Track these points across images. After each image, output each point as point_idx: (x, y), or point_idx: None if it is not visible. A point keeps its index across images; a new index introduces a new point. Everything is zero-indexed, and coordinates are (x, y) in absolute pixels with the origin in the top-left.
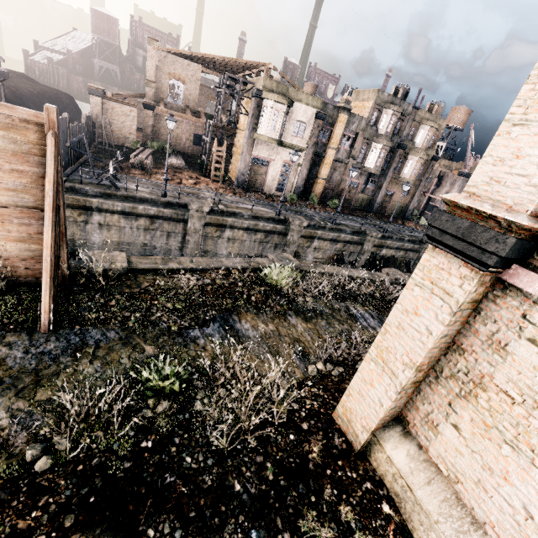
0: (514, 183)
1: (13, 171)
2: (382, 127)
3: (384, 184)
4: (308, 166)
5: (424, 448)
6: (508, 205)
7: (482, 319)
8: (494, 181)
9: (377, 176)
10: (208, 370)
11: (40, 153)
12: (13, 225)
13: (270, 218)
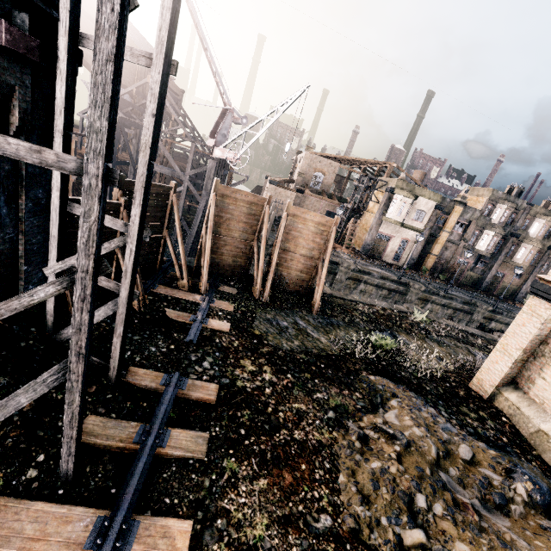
0: None
1: (312, 241)
2: (495, 218)
3: (494, 266)
4: (423, 243)
5: (527, 393)
6: None
7: None
8: None
9: (487, 258)
10: (401, 345)
11: (325, 234)
12: (300, 264)
13: (394, 280)
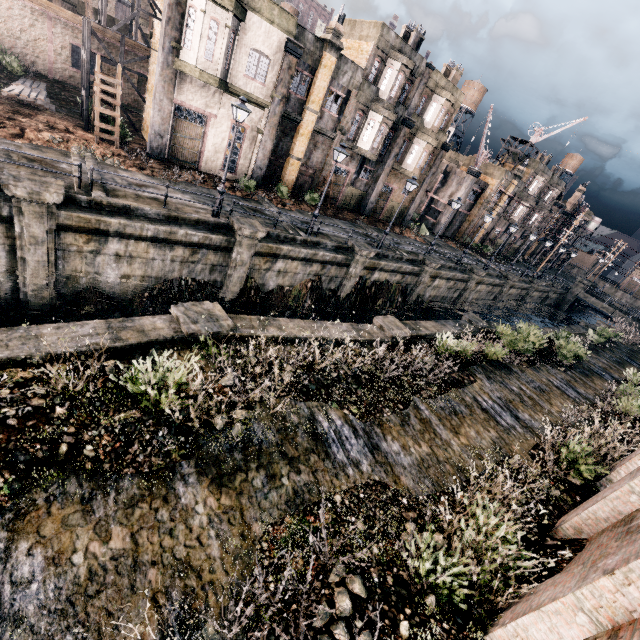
0: None
1: None
2: (385, 88)
3: (382, 176)
4: (274, 134)
5: None
6: None
7: None
8: None
9: (372, 164)
10: None
11: None
12: None
13: (200, 220)
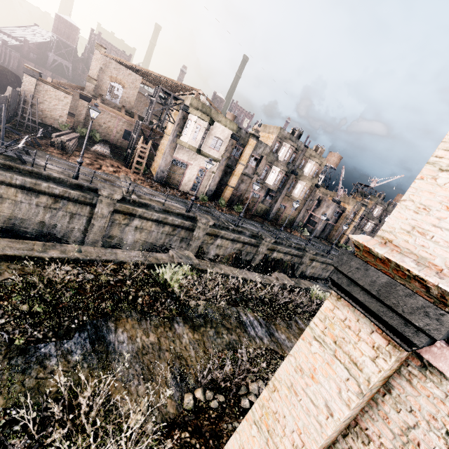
0: (445, 240)
1: None
2: (281, 155)
3: (279, 199)
4: (221, 174)
5: None
6: (438, 267)
7: (393, 401)
8: (417, 231)
9: (274, 192)
10: (31, 426)
11: None
12: None
13: (180, 213)
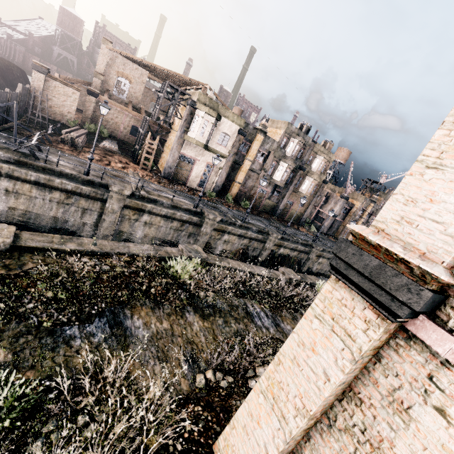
0: (428, 228)
1: None
2: (289, 151)
3: (286, 195)
4: (228, 170)
5: None
6: (421, 251)
7: (382, 369)
8: (405, 221)
9: (281, 188)
10: (66, 392)
11: None
12: None
13: (188, 209)
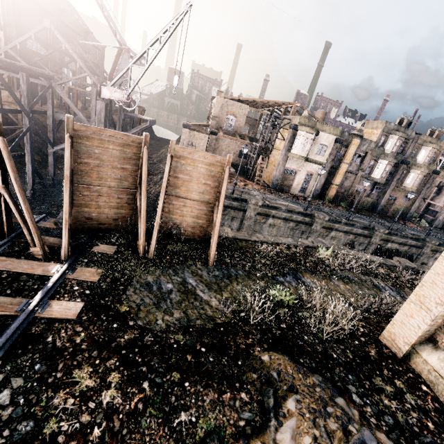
0: None
1: (205, 184)
2: (388, 148)
3: (388, 191)
4: (326, 175)
5: None
6: None
7: None
8: None
9: (381, 185)
10: (304, 297)
11: (219, 176)
12: (195, 210)
13: (300, 212)
